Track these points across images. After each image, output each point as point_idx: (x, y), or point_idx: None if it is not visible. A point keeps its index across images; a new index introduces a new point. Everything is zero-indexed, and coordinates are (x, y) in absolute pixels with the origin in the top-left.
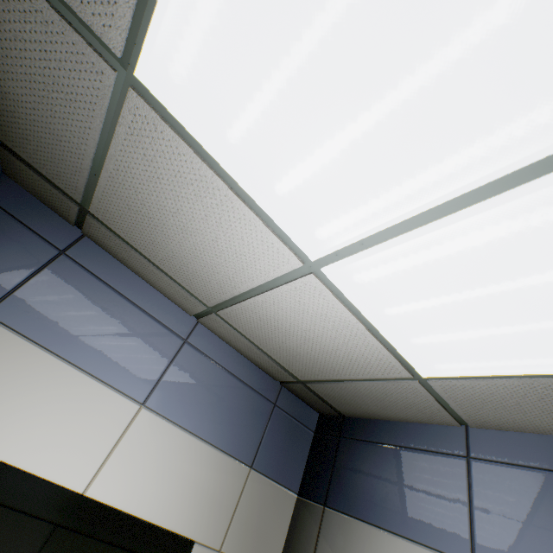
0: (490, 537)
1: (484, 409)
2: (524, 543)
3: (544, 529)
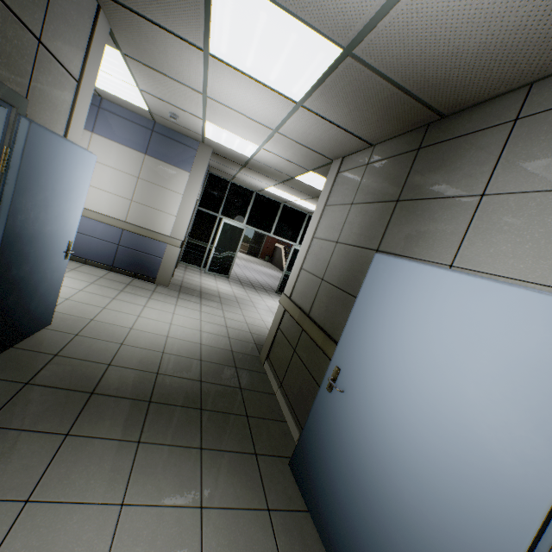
0: (99, 128)
1: (109, 98)
2: (108, 130)
3: (113, 128)
